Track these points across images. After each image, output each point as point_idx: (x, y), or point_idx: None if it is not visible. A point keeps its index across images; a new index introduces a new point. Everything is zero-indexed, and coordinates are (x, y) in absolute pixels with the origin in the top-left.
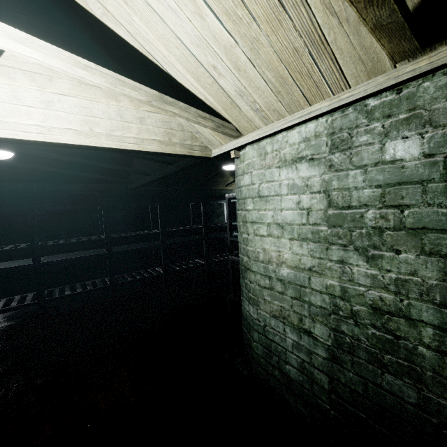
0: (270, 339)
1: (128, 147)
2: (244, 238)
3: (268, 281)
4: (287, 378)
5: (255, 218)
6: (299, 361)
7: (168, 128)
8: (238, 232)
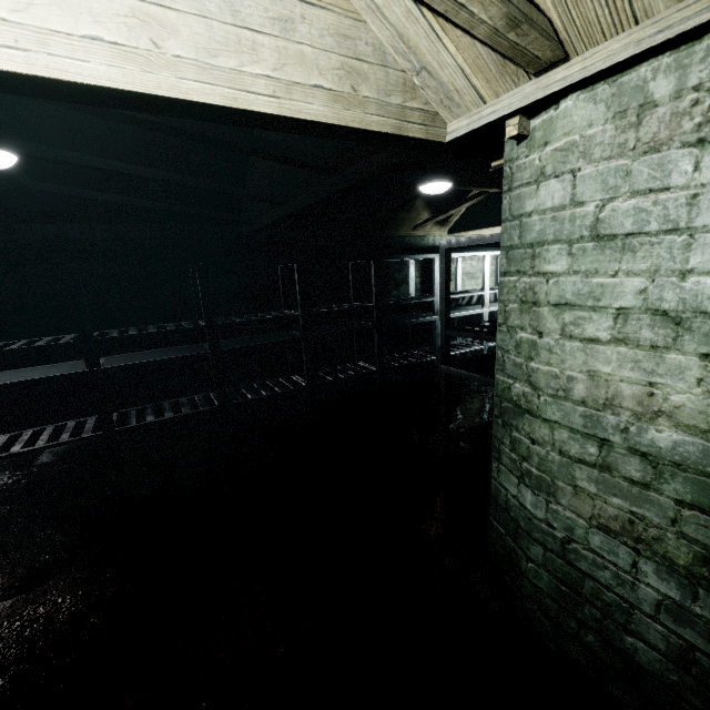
0: (582, 570)
1: (253, 106)
2: (520, 341)
3: (596, 448)
4: (624, 661)
5: (574, 294)
6: (678, 643)
7: (350, 57)
8: (499, 326)
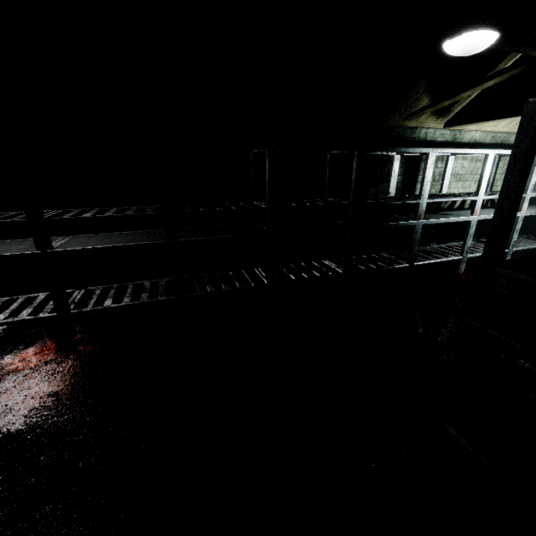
0: None
1: None
2: None
3: None
4: None
5: None
6: None
7: None
8: None
